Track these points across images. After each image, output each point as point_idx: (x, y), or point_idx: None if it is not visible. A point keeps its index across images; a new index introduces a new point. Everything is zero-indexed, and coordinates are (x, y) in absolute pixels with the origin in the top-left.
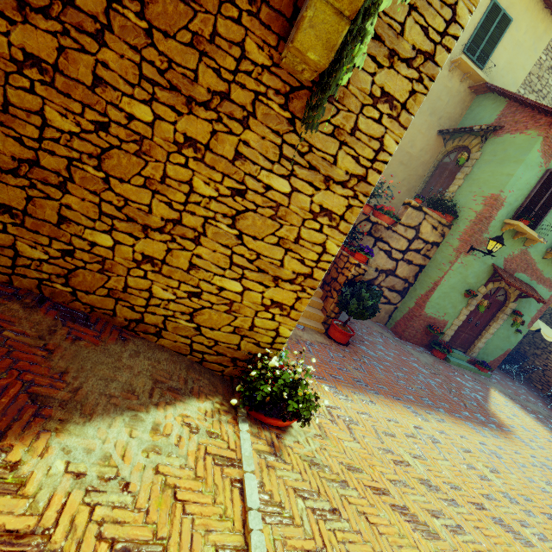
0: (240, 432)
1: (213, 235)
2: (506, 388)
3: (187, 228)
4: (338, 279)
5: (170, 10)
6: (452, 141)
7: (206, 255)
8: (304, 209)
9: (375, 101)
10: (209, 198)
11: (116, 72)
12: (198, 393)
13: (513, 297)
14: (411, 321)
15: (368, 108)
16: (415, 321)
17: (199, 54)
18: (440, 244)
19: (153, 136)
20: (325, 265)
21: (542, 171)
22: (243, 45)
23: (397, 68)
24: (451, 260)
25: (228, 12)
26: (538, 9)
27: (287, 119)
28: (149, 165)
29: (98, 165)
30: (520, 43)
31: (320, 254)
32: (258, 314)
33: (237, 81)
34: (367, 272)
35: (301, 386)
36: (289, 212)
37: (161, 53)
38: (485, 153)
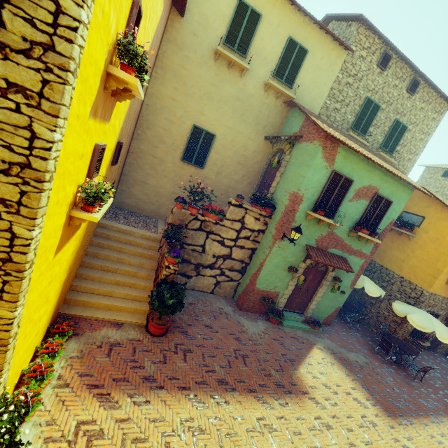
0: None
1: None
2: (335, 341)
3: None
4: (159, 277)
5: None
6: (276, 144)
7: None
8: None
9: None
10: None
11: None
12: None
13: (331, 268)
14: (247, 295)
15: None
16: (250, 295)
17: None
18: (265, 231)
19: None
20: (6, 327)
21: (328, 172)
22: None
23: None
24: (270, 245)
25: None
26: (328, 41)
27: None
28: None
29: None
30: (319, 67)
31: None
32: None
33: None
34: (206, 259)
35: None
36: None
37: None
38: (292, 156)
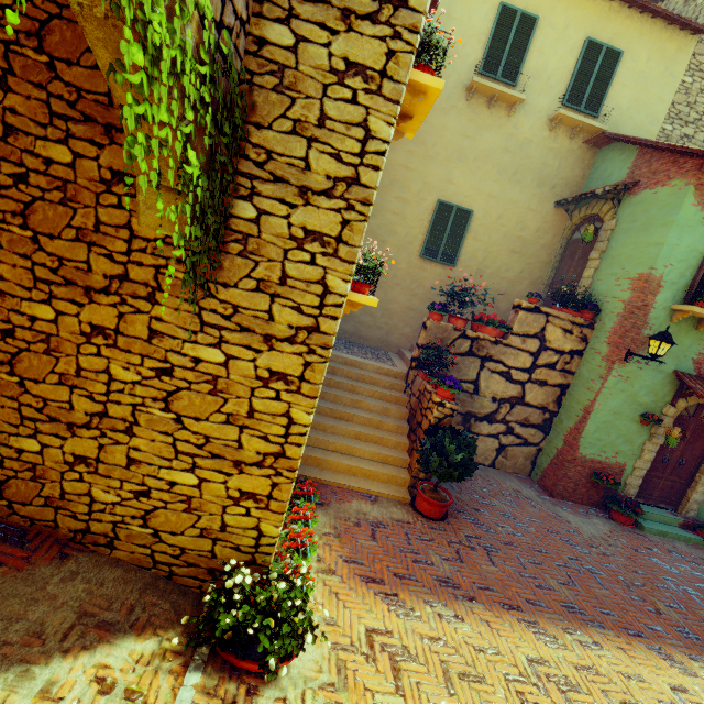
0: (180, 688)
1: (147, 422)
2: None
3: (116, 419)
4: (422, 425)
5: (51, 215)
6: (578, 210)
7: (145, 447)
8: (248, 376)
9: (300, 242)
10: (132, 384)
11: (12, 280)
12: (144, 627)
13: None
14: (562, 469)
15: (294, 252)
16: (568, 468)
17: (88, 246)
18: (583, 352)
19: (59, 332)
20: (298, 438)
21: None
22: (130, 226)
23: (315, 203)
24: (601, 373)
25: (108, 201)
26: (658, 29)
27: (199, 285)
28: (61, 361)
29: (11, 370)
30: (645, 73)
31: (287, 426)
32: (227, 510)
33: (133, 260)
34: (481, 405)
35: (282, 612)
36: (231, 383)
37: (51, 253)
38: (621, 219)
